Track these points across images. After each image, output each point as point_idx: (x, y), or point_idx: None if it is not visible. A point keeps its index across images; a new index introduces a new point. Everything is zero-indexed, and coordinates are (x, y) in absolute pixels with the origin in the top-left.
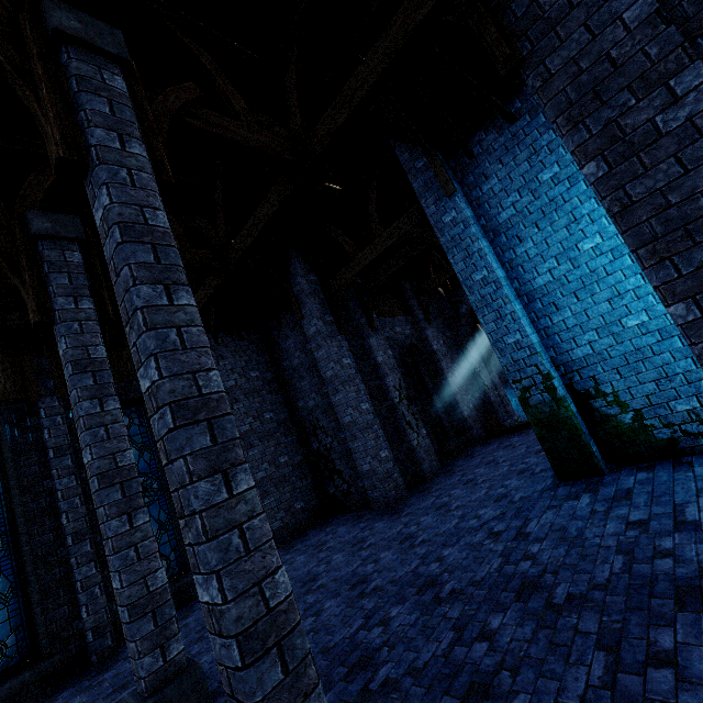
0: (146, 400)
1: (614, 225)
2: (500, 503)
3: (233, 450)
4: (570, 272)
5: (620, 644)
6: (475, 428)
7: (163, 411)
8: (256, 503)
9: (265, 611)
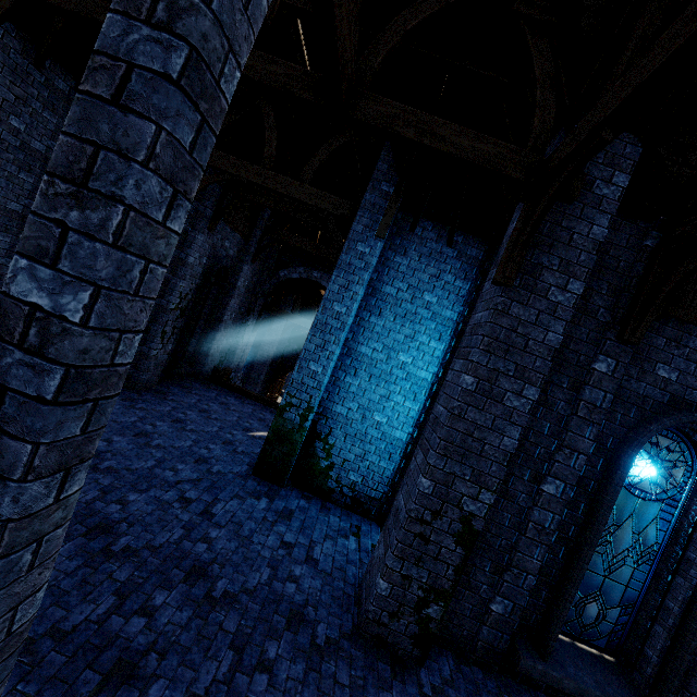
0: (10, 310)
1: (447, 417)
2: (200, 467)
3: (94, 442)
4: (381, 362)
5: (246, 647)
6: (208, 367)
7: (48, 366)
8: (73, 507)
9: (3, 638)
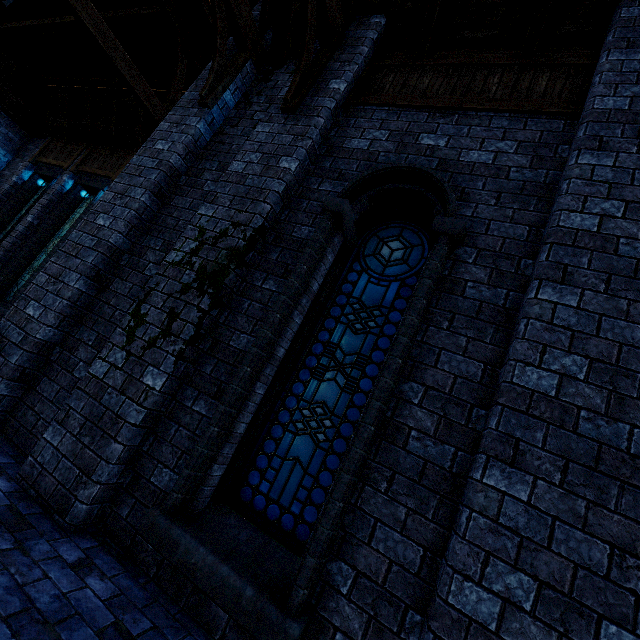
0: None
1: None
2: None
3: None
4: None
5: None
6: None
7: None
8: None
9: None
